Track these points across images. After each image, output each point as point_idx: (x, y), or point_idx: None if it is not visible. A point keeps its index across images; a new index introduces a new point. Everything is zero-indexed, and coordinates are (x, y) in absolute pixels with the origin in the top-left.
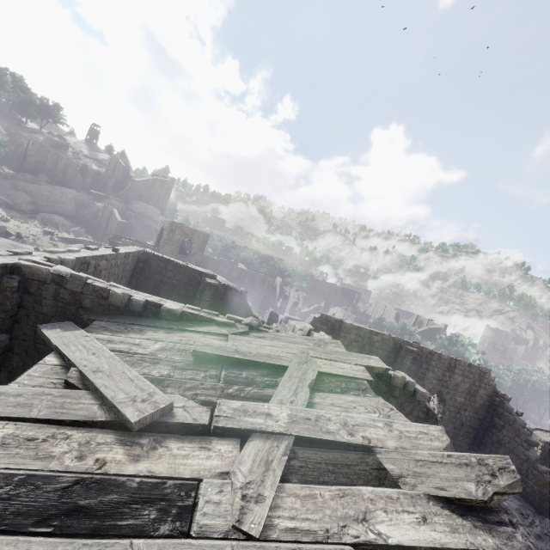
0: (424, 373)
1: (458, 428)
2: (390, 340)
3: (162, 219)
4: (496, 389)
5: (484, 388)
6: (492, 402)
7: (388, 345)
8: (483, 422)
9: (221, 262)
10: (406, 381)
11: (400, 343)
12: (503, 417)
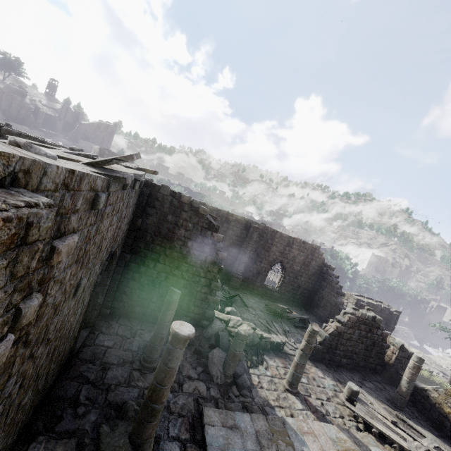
0: (270, 247)
1: (296, 289)
2: (243, 220)
3: (95, 147)
4: (324, 262)
5: (315, 261)
6: (321, 271)
7: (241, 224)
8: (315, 285)
9: None
10: (192, 199)
11: (250, 223)
12: (326, 280)
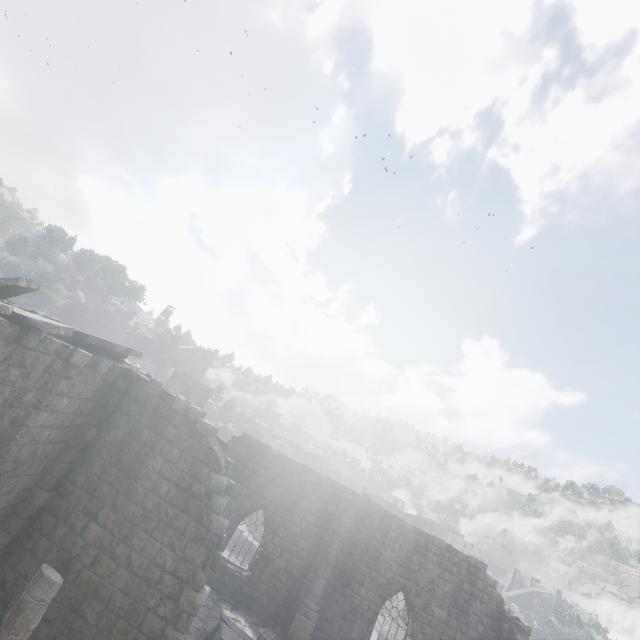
0: (379, 549)
1: None
2: (328, 484)
3: (171, 369)
4: (503, 607)
5: (480, 600)
6: (499, 632)
7: (325, 492)
8: None
9: (231, 434)
10: (190, 406)
11: (342, 490)
12: None
